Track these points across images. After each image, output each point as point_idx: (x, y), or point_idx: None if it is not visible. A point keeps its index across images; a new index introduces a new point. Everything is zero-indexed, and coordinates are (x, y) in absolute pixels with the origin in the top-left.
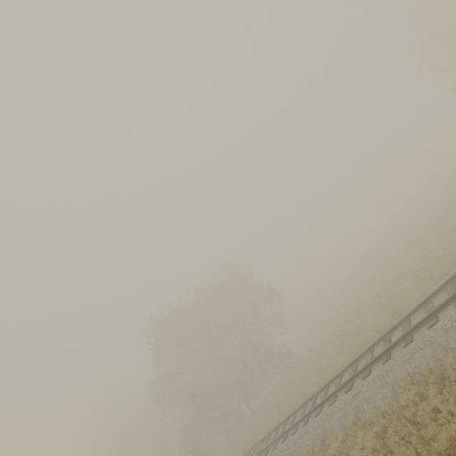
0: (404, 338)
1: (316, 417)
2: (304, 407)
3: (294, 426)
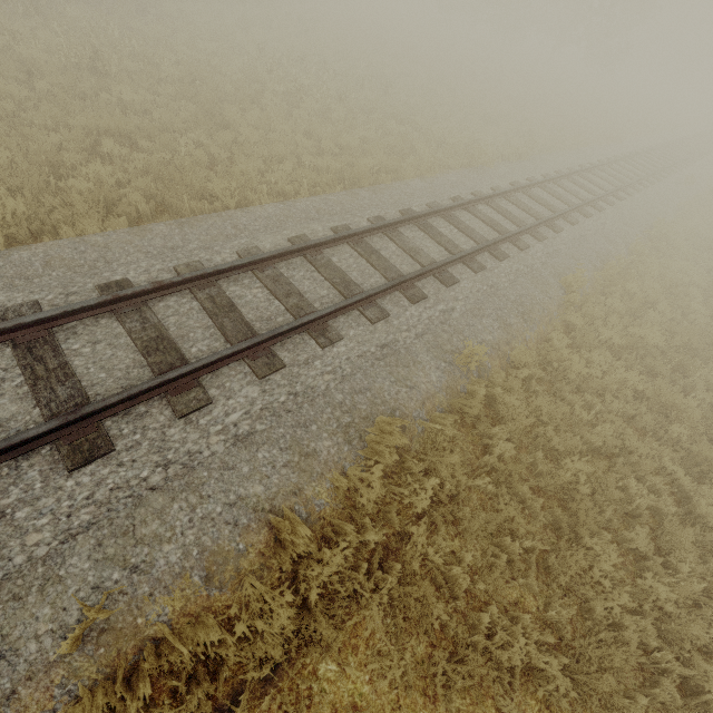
0: (614, 192)
1: (563, 234)
2: (474, 207)
3: (513, 236)
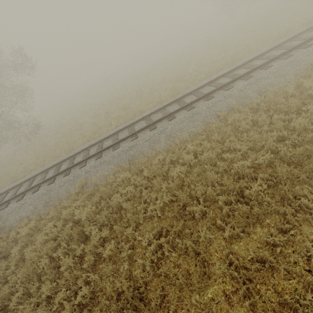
0: (205, 97)
1: (115, 151)
2: (87, 150)
3: (81, 162)
